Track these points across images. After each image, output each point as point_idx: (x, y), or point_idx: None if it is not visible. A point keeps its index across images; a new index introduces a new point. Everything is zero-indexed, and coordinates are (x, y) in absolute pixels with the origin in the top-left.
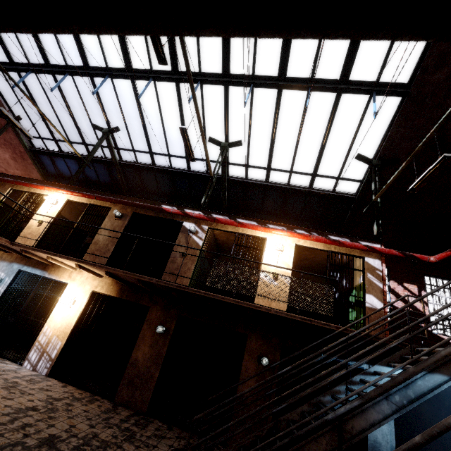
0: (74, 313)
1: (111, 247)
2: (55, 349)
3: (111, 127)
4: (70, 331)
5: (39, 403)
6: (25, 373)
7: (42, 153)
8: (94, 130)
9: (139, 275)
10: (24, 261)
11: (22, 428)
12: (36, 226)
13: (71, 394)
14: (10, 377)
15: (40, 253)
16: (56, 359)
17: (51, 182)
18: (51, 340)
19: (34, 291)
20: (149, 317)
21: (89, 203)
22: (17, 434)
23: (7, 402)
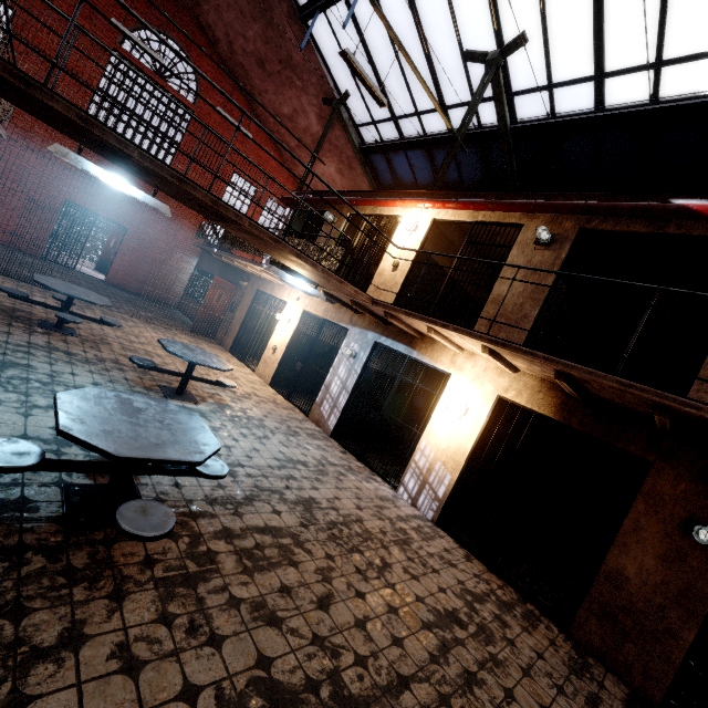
0: (467, 430)
1: (531, 311)
2: (441, 483)
3: (504, 44)
4: (464, 461)
5: (457, 602)
6: (406, 511)
7: (375, 150)
8: (466, 66)
9: (674, 397)
10: (380, 329)
11: (467, 684)
12: (389, 271)
13: (489, 587)
14: (393, 516)
15: (417, 321)
16: (444, 500)
17: (403, 191)
18: (434, 466)
19: (399, 378)
20: (649, 487)
21: (474, 220)
22: (468, 707)
23: (414, 584)
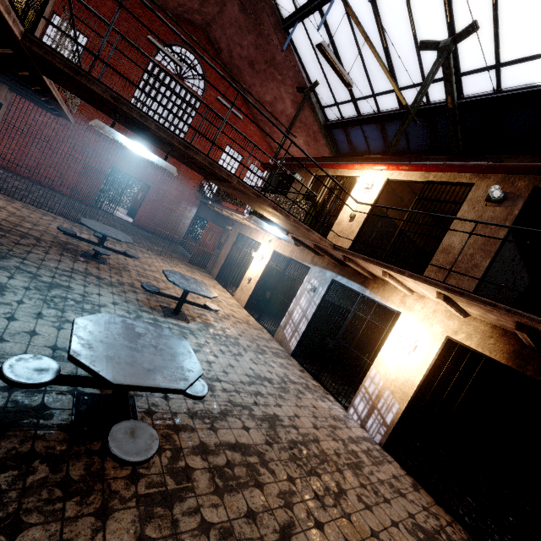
0: (415, 365)
1: (482, 261)
2: (389, 410)
3: (455, 33)
4: (412, 394)
5: (409, 539)
6: (356, 432)
7: (336, 126)
8: (419, 54)
9: None
10: (337, 269)
11: None
12: (347, 222)
13: (438, 523)
14: (345, 437)
15: (374, 265)
16: (392, 427)
17: (360, 157)
18: (383, 393)
19: (352, 312)
20: None
21: (425, 180)
22: None
23: (367, 515)
